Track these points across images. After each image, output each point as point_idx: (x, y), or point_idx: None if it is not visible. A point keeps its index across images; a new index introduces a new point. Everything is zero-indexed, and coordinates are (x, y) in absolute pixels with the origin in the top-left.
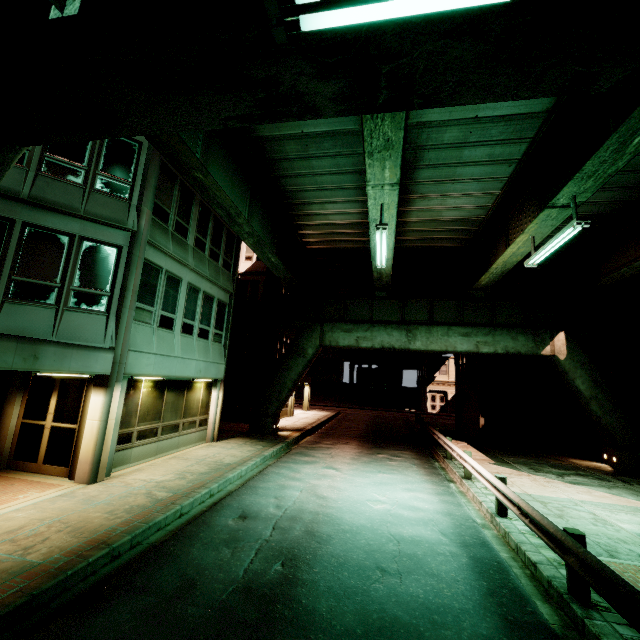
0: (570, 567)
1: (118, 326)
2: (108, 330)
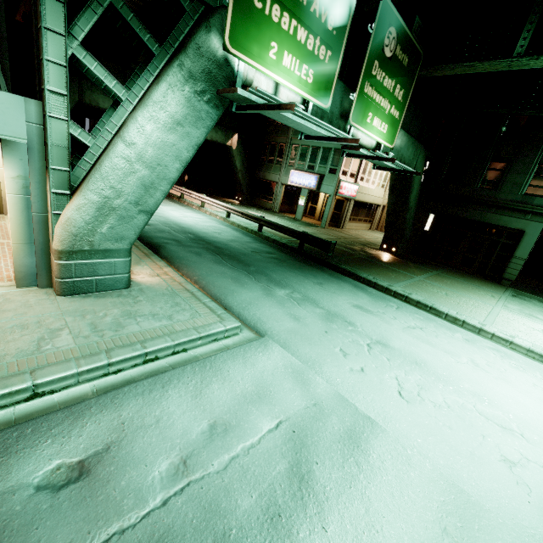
0: (261, 224)
1: (9, 83)
2: (1, 85)
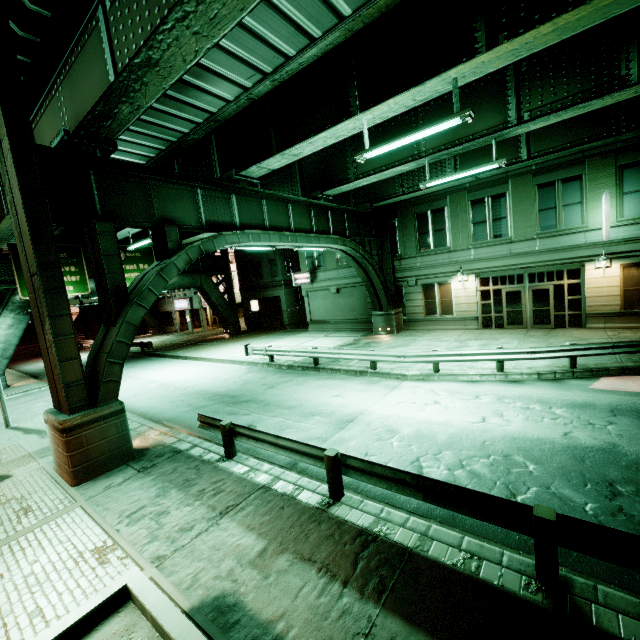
0: None
1: None
2: None
